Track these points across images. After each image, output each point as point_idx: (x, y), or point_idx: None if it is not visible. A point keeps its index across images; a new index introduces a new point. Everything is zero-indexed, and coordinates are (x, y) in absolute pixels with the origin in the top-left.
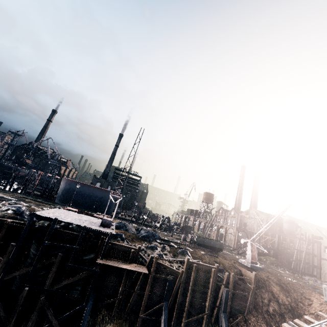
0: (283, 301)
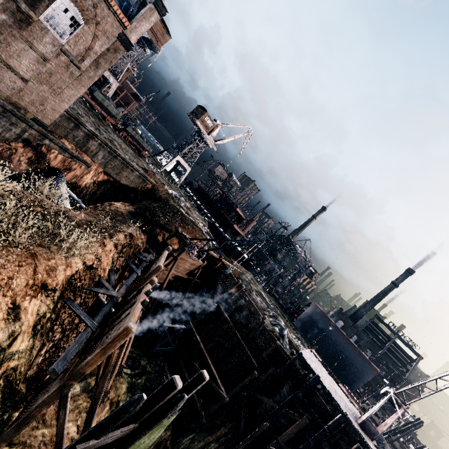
0: None
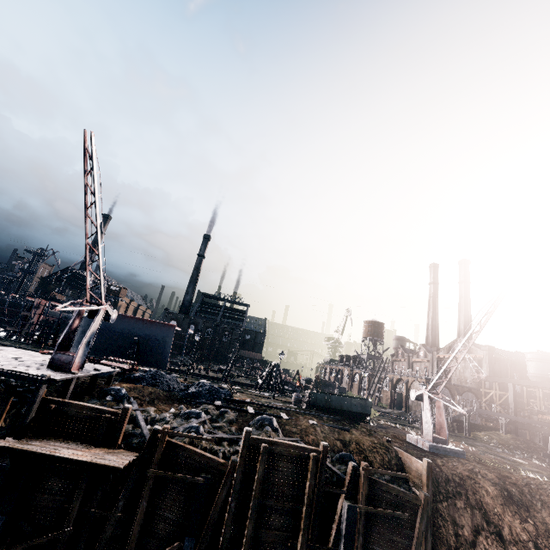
0: (515, 531)
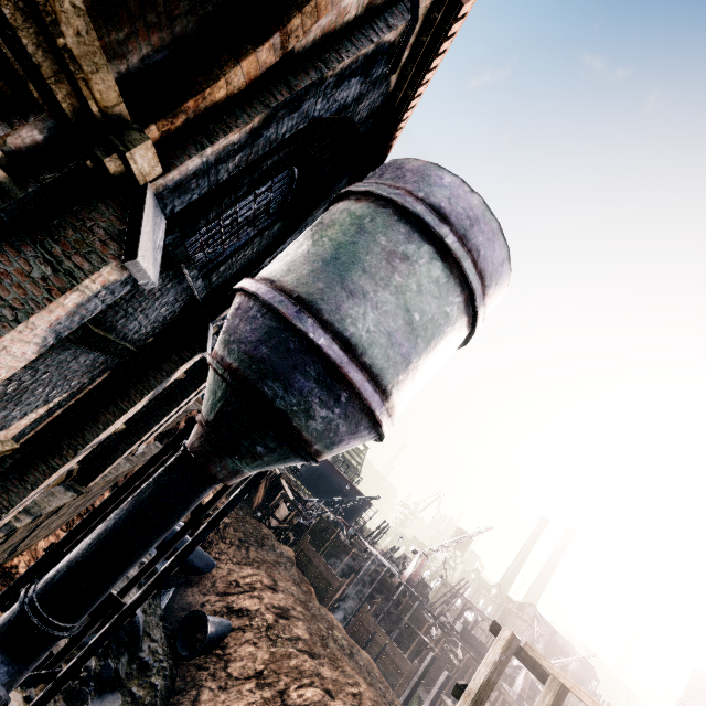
0: None
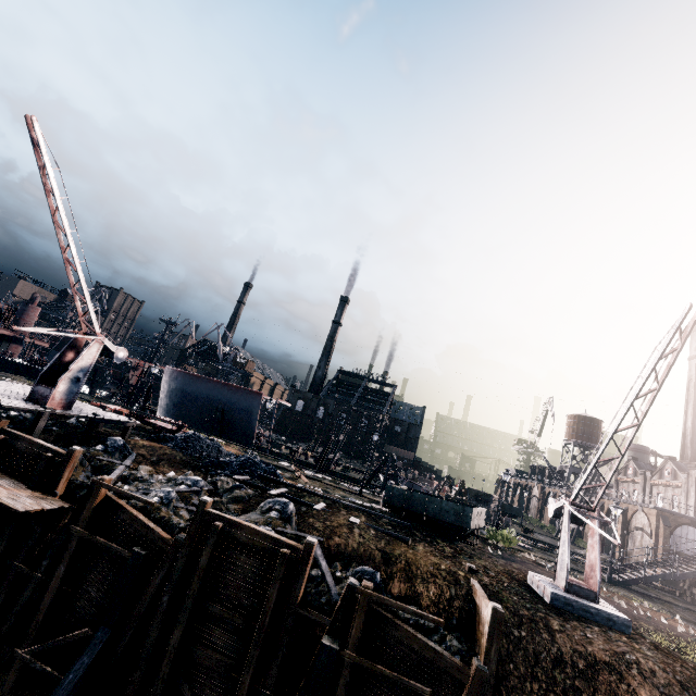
0: None
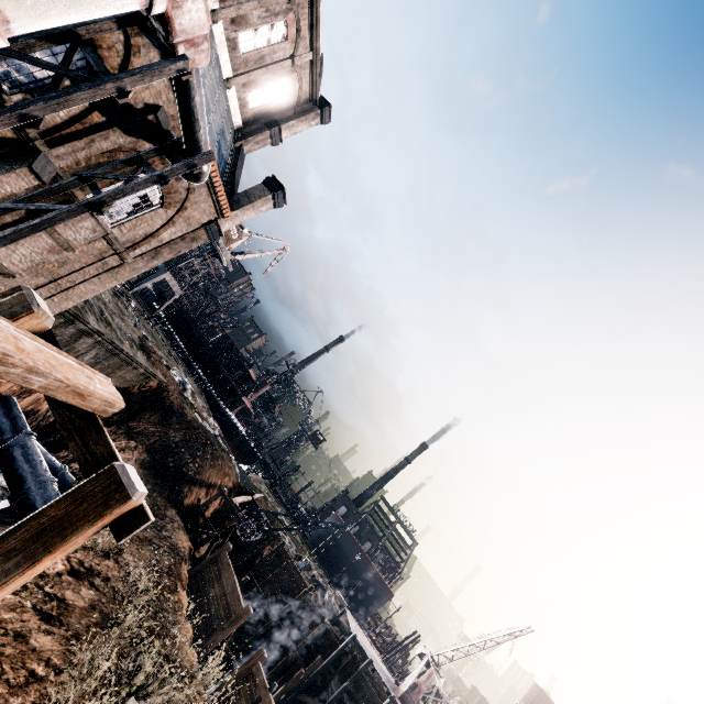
0: None
